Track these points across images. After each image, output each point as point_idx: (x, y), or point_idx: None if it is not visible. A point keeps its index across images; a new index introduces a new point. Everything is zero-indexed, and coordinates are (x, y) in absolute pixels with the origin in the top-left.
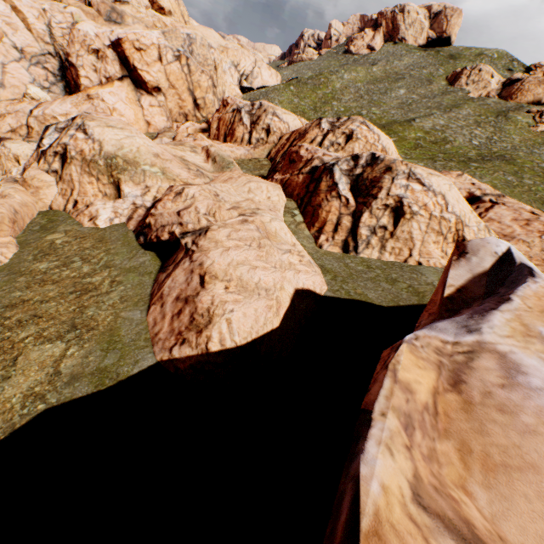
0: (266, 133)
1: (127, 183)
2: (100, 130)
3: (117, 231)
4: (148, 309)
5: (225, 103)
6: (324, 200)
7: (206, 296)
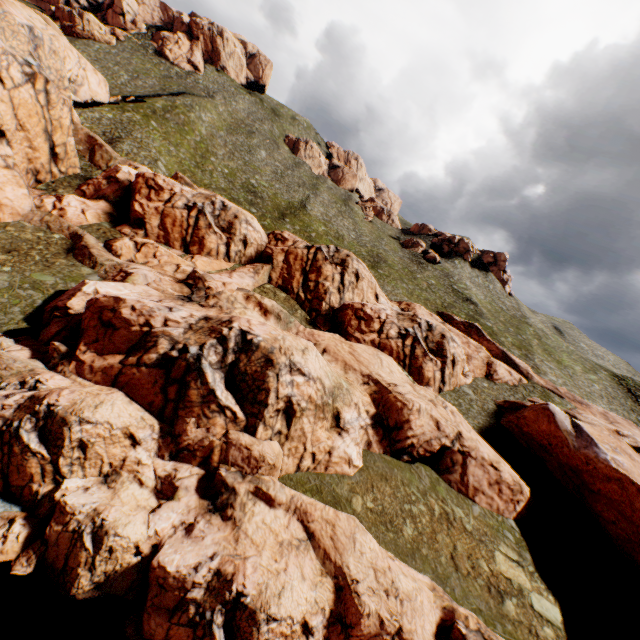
0: (243, 244)
1: (343, 409)
2: (311, 364)
3: (377, 461)
4: (472, 501)
5: (154, 183)
6: (423, 362)
7: (505, 474)
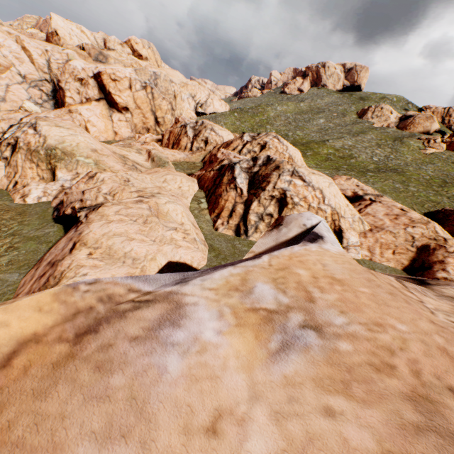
0: (205, 143)
1: (61, 169)
2: (48, 128)
3: (40, 207)
4: (28, 273)
5: (177, 120)
6: (224, 190)
7: (68, 260)
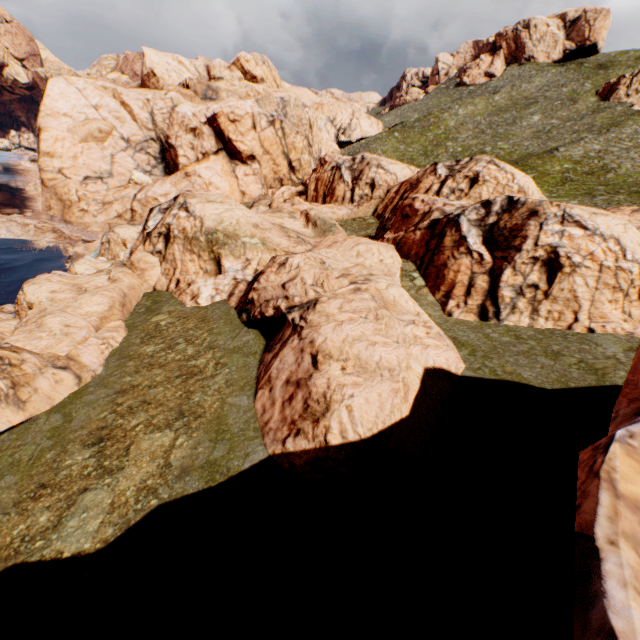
0: (370, 187)
1: (227, 257)
2: (201, 206)
3: (219, 309)
4: (255, 394)
5: (323, 161)
6: (450, 258)
7: (320, 378)
